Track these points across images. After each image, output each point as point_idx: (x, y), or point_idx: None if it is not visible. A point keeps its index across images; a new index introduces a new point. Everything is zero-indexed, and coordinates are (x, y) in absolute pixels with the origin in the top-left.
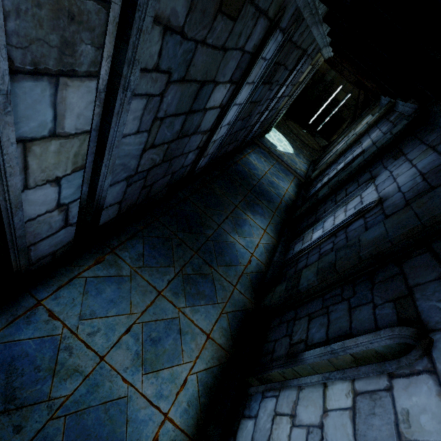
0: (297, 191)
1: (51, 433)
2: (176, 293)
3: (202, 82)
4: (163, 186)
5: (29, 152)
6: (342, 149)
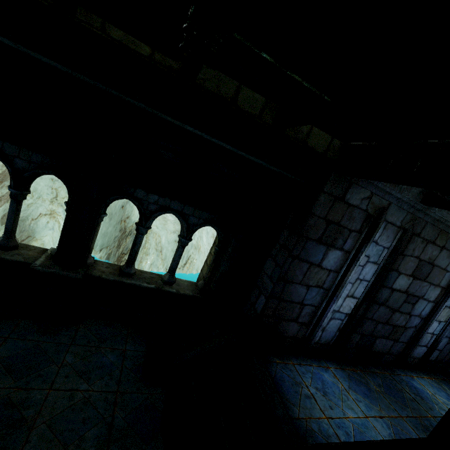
0: None
1: None
2: None
3: None
4: None
5: (443, 309)
6: None
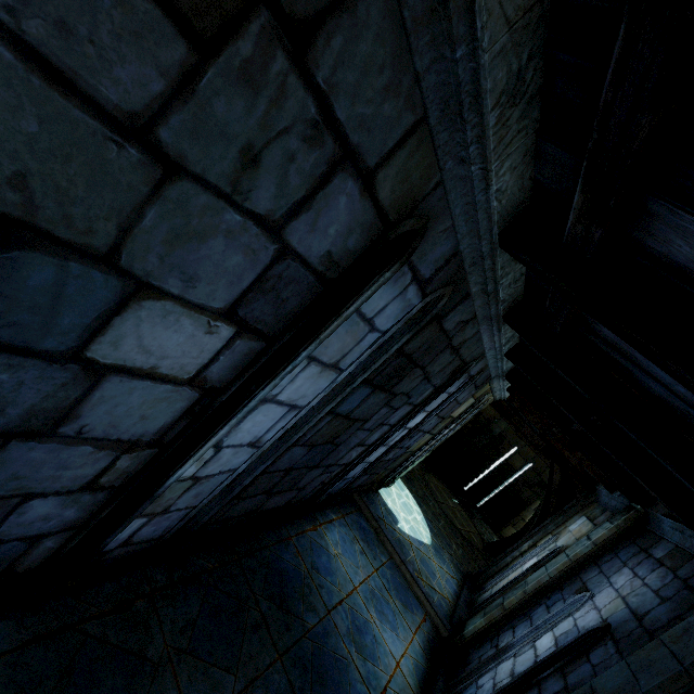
0: (426, 670)
1: None
2: None
3: None
4: None
5: None
6: (539, 581)
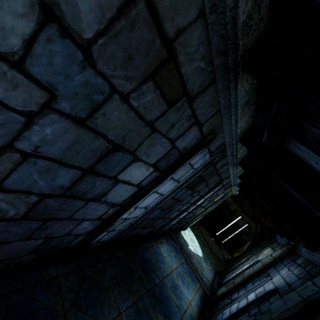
0: (201, 307)
1: None
2: None
3: (116, 145)
4: (25, 251)
5: None
6: (250, 273)
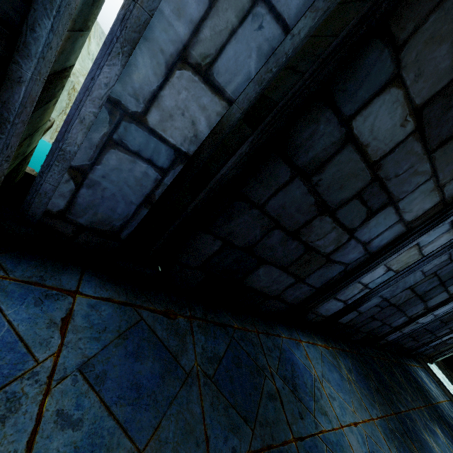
0: None
1: (319, 447)
2: (387, 436)
3: None
4: (369, 329)
5: (409, 249)
6: None
